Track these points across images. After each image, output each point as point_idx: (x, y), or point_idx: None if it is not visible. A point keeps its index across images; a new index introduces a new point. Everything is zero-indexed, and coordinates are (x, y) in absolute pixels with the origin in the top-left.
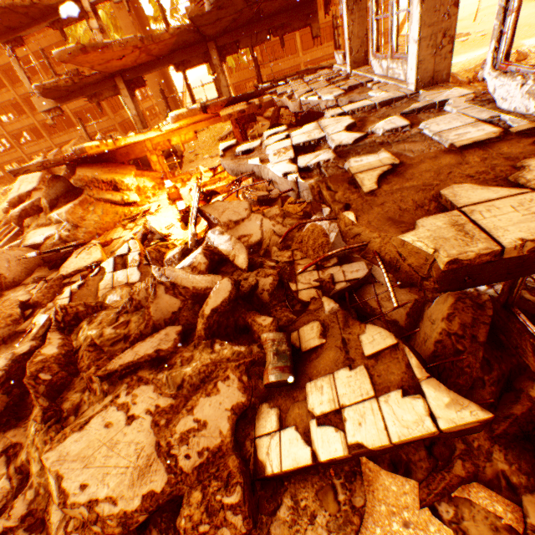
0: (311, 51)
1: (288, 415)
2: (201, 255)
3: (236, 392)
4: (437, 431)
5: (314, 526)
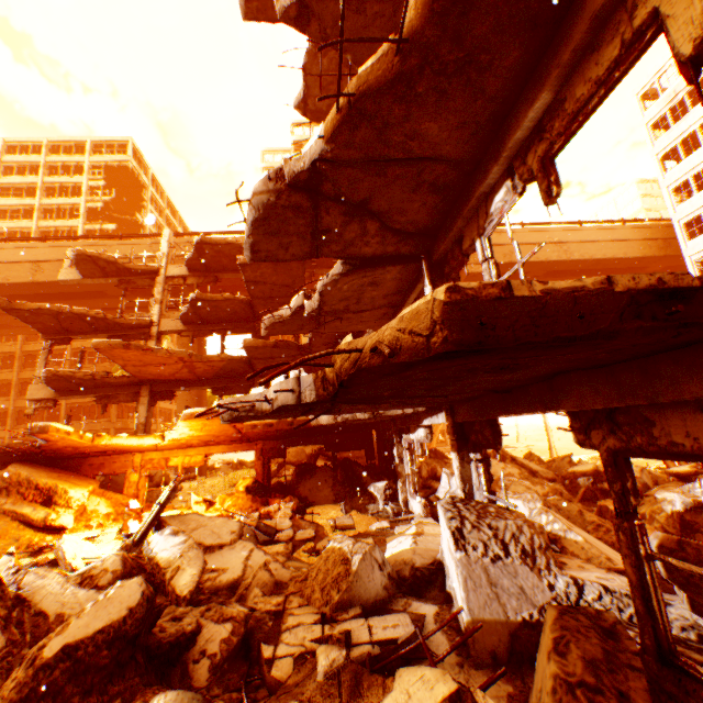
0: None
1: None
2: (118, 556)
3: None
4: None
5: None
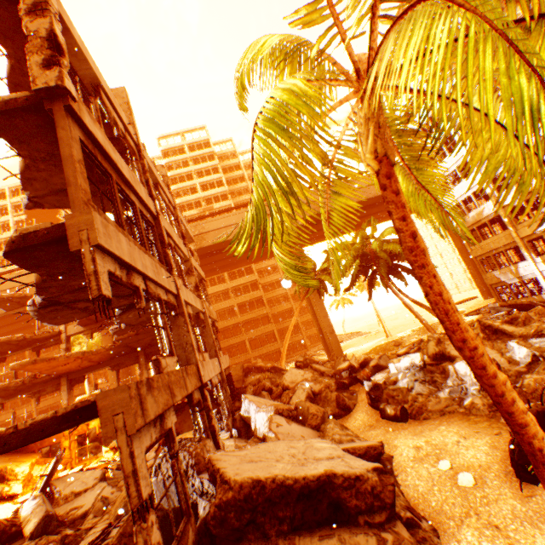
0: (258, 349)
1: None
2: None
3: None
4: None
5: None
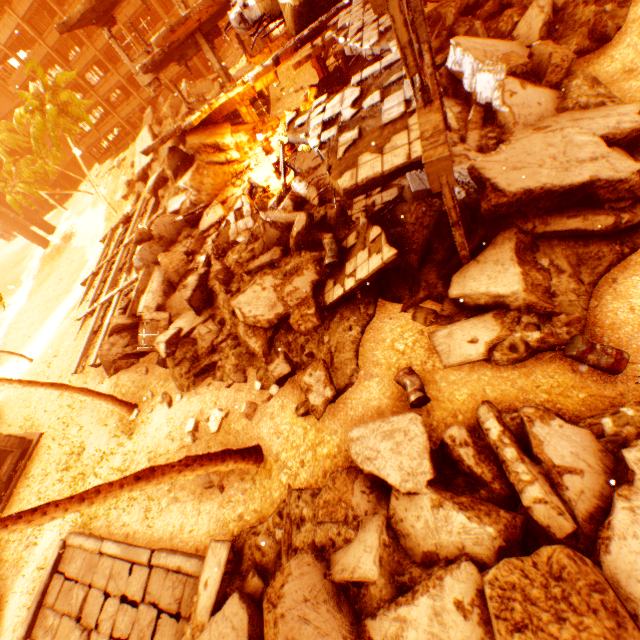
0: None
1: (338, 281)
2: (288, 200)
3: (314, 275)
4: (383, 264)
5: (349, 322)
